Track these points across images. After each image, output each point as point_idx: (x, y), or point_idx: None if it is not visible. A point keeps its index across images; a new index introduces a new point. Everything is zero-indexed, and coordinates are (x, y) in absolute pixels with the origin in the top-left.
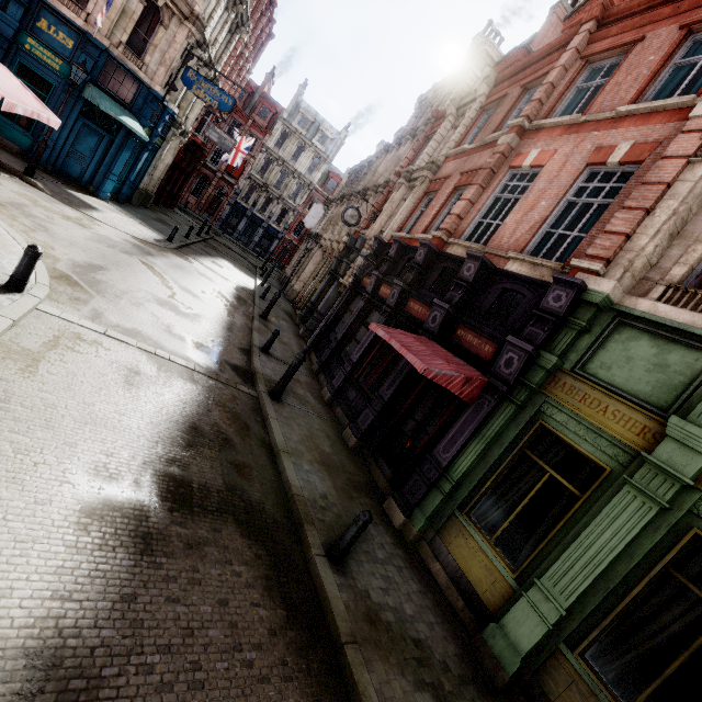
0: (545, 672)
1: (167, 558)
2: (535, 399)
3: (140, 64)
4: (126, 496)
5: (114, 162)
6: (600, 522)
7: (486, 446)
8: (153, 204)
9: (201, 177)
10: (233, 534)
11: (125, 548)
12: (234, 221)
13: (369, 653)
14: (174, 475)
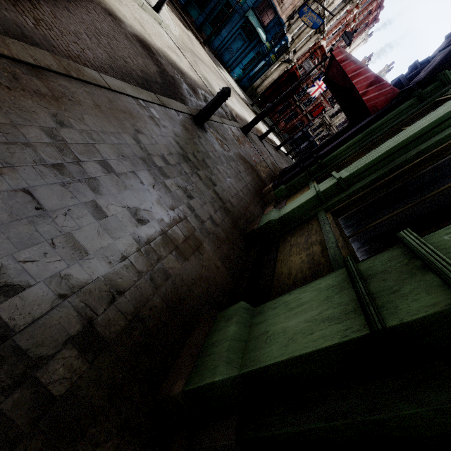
0: (291, 233)
1: (111, 21)
2: (442, 89)
3: (280, 2)
4: (121, 17)
5: (245, 57)
6: (441, 107)
7: (365, 136)
8: (257, 104)
9: (293, 112)
10: (152, 66)
11: (99, 3)
12: (300, 141)
13: (165, 113)
14: (151, 48)
